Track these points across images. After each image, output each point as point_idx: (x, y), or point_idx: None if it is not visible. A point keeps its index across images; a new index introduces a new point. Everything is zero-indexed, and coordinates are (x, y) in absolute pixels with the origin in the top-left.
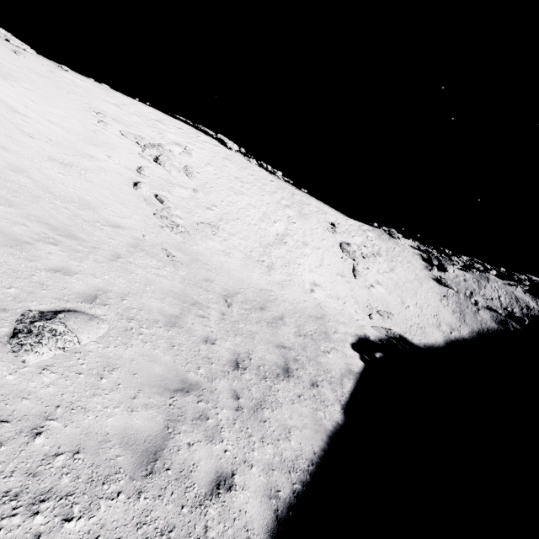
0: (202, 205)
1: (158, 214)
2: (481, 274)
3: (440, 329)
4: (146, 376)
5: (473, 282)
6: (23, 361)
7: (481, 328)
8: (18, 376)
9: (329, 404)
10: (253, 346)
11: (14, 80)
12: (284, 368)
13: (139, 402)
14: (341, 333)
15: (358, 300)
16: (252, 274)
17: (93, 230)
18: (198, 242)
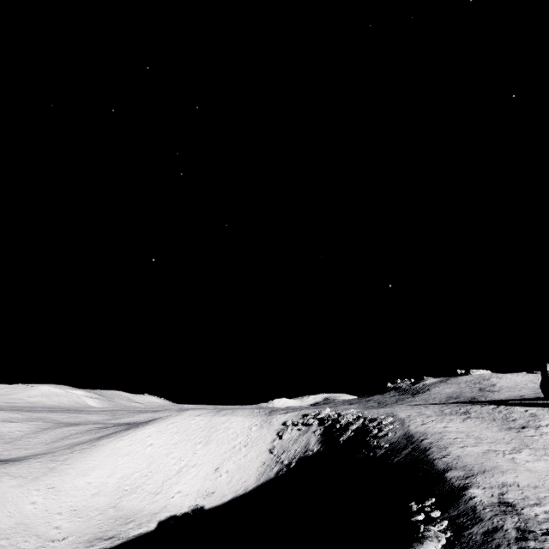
0: (143, 476)
1: (116, 495)
2: (309, 427)
3: (236, 492)
4: (74, 543)
5: (293, 440)
6: (61, 543)
7: (263, 482)
8: (59, 544)
9: (112, 544)
10: (108, 533)
11: (97, 468)
12: (111, 537)
13: (69, 546)
14: (161, 517)
15: (200, 491)
16: (141, 503)
17: (91, 513)
18: (126, 499)
